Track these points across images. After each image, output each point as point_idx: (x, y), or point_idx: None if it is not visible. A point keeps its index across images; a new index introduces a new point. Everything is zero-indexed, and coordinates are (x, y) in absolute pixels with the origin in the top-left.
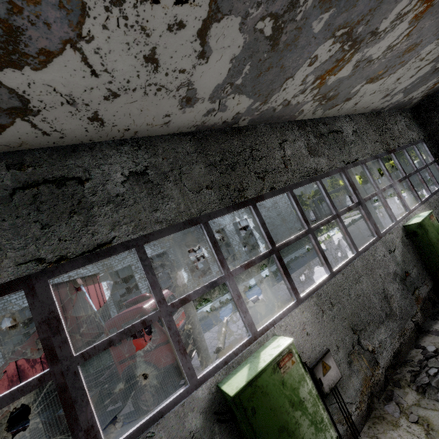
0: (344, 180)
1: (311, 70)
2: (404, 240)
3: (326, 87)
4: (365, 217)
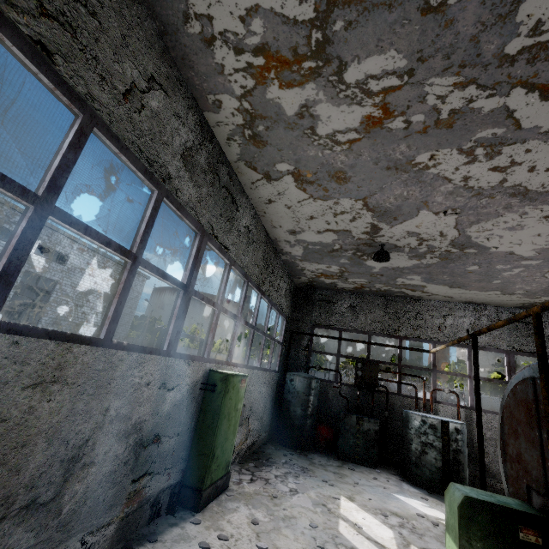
0: (194, 246)
1: (267, 3)
2: (196, 387)
3: (263, 98)
4: (176, 311)
